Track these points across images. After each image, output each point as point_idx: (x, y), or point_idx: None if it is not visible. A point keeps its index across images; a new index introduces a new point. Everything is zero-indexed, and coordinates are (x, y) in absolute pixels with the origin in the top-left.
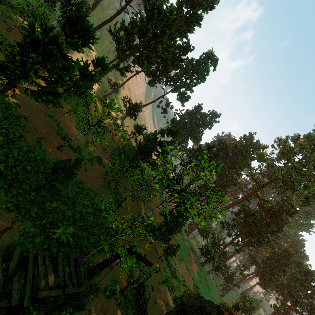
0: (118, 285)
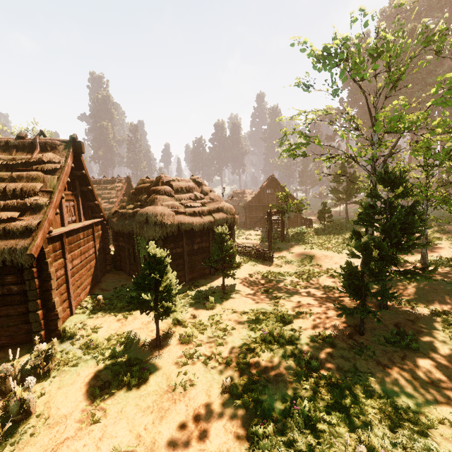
0: (276, 251)
